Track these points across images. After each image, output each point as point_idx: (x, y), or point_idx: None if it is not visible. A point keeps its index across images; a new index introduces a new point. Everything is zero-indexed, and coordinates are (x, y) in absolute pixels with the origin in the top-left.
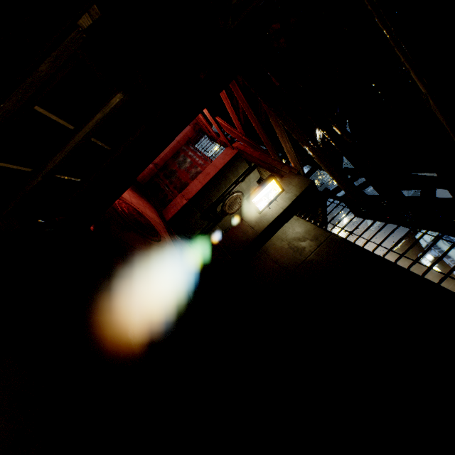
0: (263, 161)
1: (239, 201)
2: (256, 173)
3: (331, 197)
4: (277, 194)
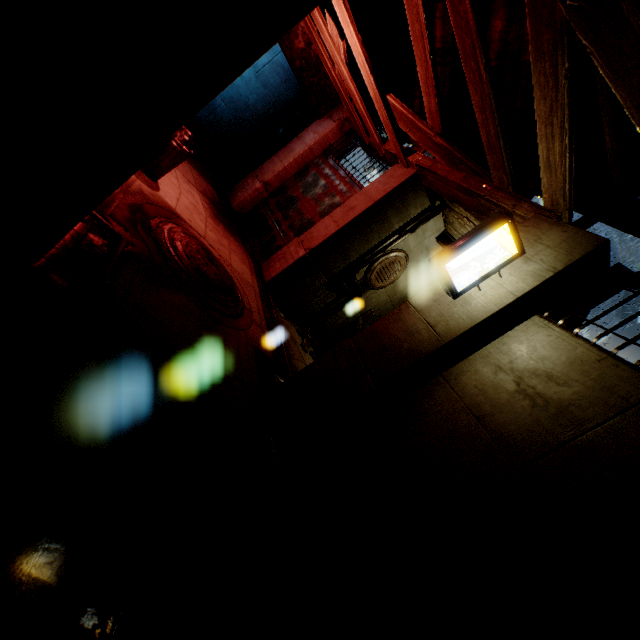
0: (470, 190)
1: (397, 268)
2: (438, 222)
3: None
4: (506, 260)
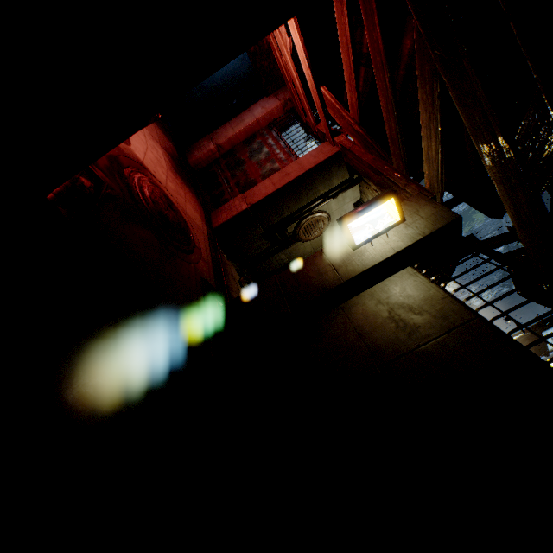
0: (377, 169)
1: (321, 226)
2: (356, 192)
3: (486, 251)
4: (392, 224)
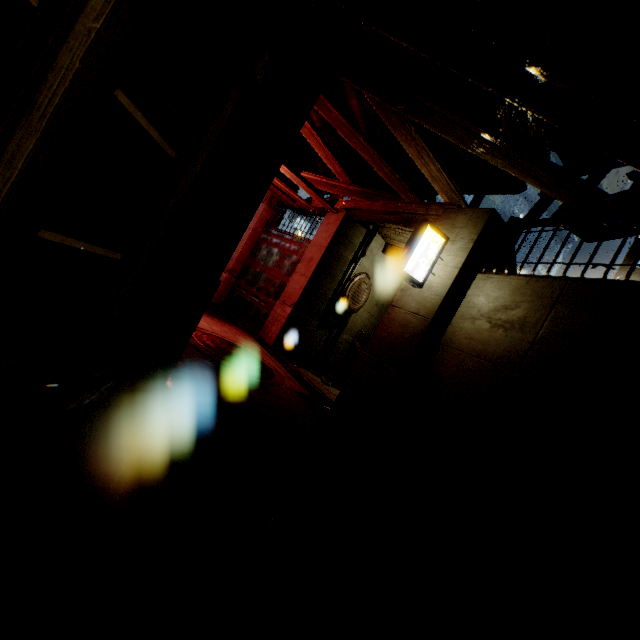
0: (391, 211)
1: (364, 287)
2: (378, 239)
3: (534, 224)
4: (440, 248)
